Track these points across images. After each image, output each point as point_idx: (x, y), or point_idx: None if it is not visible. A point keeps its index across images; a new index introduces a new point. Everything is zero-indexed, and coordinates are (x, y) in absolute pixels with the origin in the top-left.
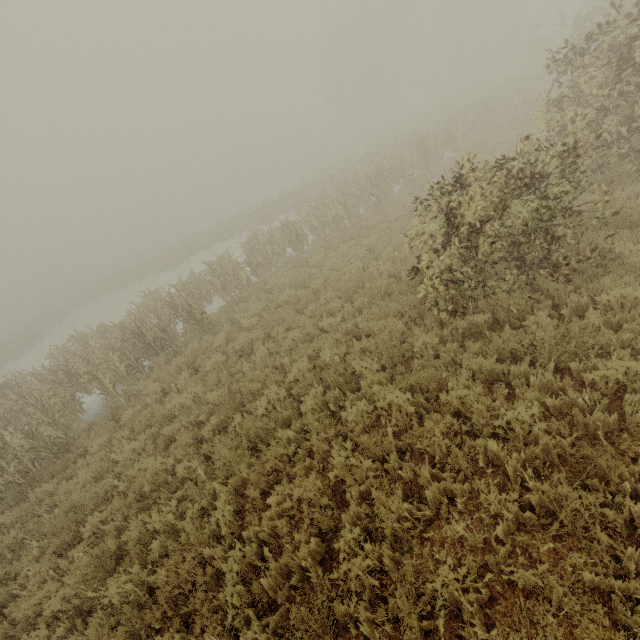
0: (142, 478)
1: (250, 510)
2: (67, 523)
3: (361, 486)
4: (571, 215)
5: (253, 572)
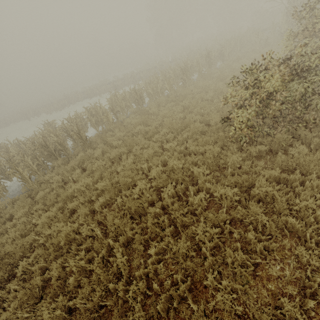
0: (58, 236)
1: (136, 257)
2: (3, 265)
3: (212, 243)
4: (315, 95)
5: (143, 297)
